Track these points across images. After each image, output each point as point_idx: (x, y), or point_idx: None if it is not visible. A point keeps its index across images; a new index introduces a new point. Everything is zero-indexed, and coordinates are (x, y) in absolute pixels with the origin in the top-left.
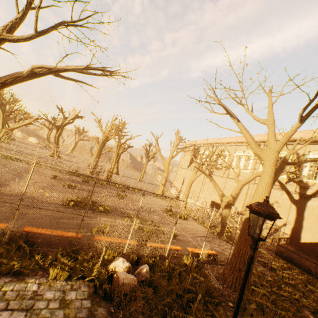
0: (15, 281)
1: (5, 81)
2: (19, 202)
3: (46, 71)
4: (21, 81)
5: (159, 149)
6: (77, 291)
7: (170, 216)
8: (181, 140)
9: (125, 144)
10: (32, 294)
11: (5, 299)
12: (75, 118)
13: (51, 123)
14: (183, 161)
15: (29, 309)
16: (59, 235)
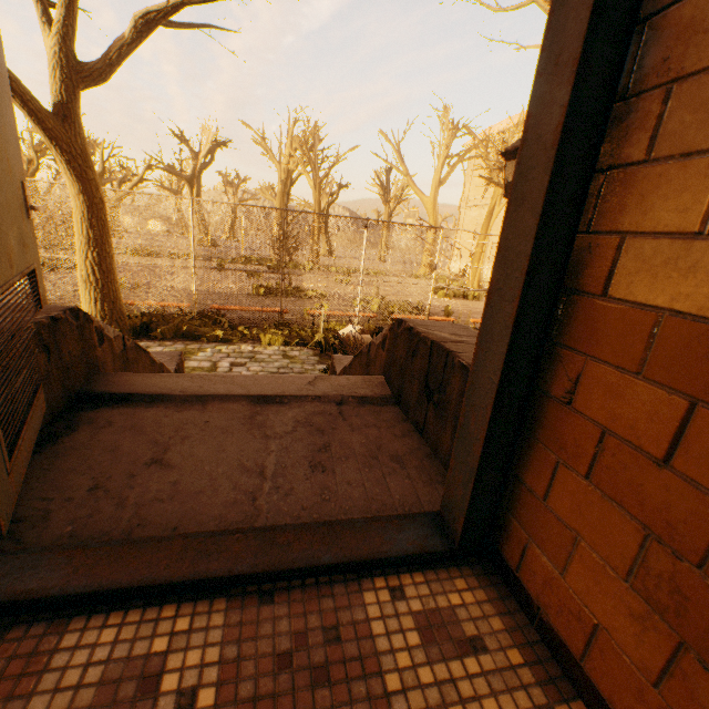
0: (226, 345)
1: (110, 61)
2: (193, 264)
3: (153, 22)
4: (128, 54)
5: (406, 172)
6: (300, 352)
7: (443, 299)
8: (457, 132)
9: (332, 182)
10: (249, 352)
11: (223, 353)
12: (213, 150)
13: (174, 174)
14: (470, 190)
15: (251, 358)
16: (258, 311)
